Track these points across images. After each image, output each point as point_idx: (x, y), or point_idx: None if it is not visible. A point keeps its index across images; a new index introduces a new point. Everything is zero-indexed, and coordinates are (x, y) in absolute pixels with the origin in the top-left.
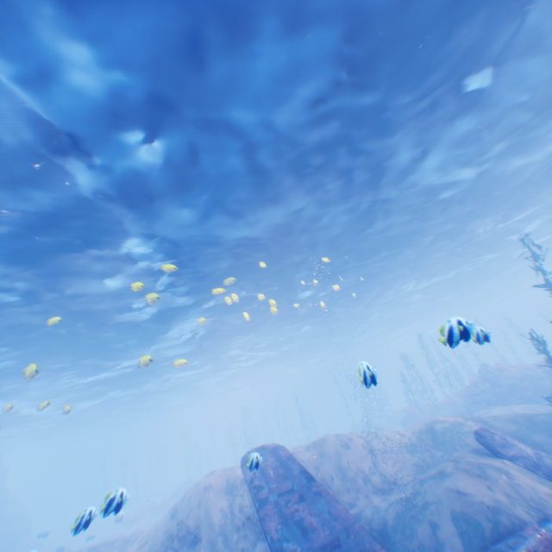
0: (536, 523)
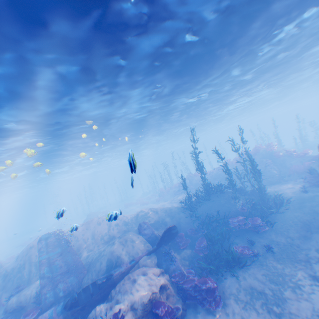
0: (129, 261)
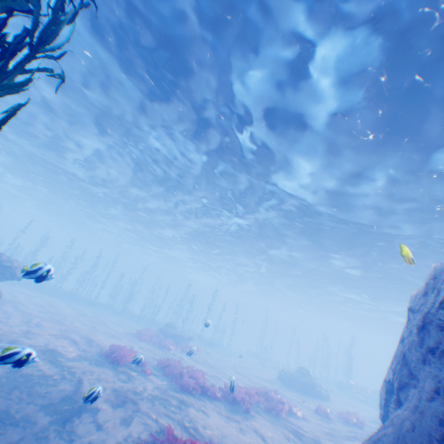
0: None
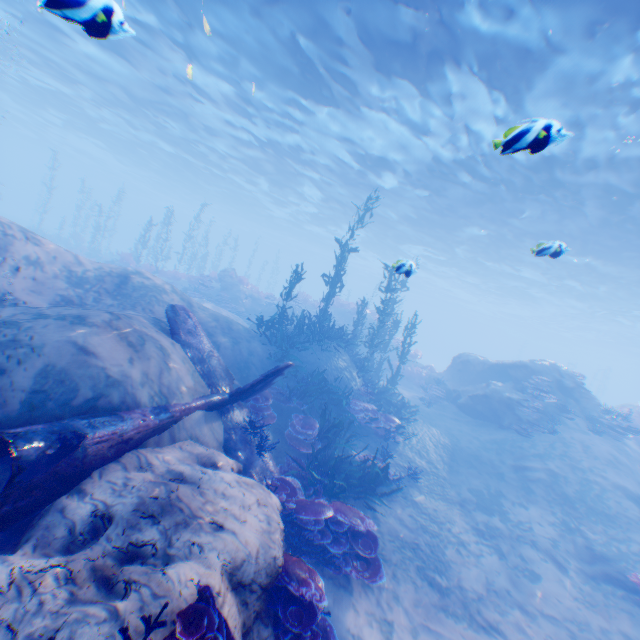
0: (153, 410)
